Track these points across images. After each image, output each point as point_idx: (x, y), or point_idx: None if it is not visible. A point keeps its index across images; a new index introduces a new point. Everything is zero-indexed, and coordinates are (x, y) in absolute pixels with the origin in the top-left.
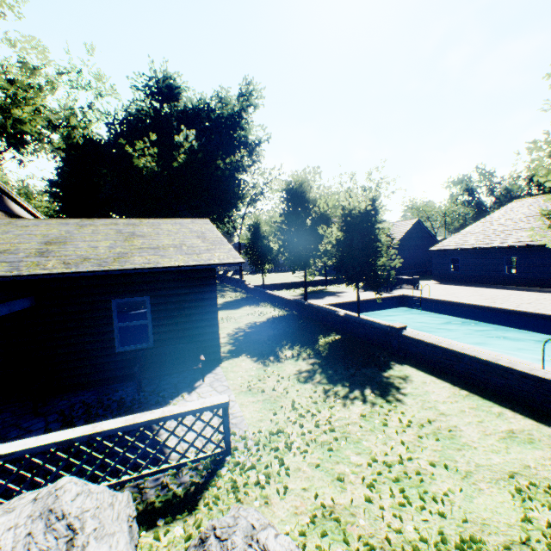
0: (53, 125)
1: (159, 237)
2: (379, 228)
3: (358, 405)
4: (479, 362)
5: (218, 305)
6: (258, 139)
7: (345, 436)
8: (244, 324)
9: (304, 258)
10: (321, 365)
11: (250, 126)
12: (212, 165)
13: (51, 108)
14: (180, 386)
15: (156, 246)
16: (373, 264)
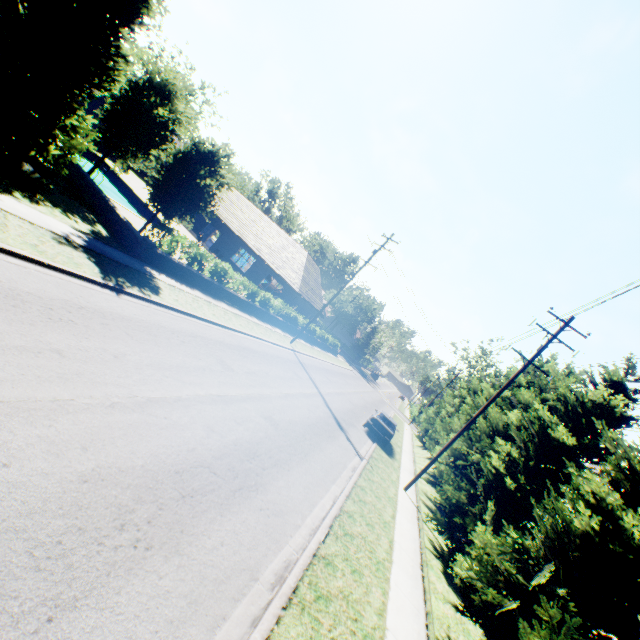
0: None
1: None
2: None
3: None
4: None
5: None
6: None
7: None
8: None
9: None
10: None
11: None
12: None
13: None
14: None
15: None
16: None
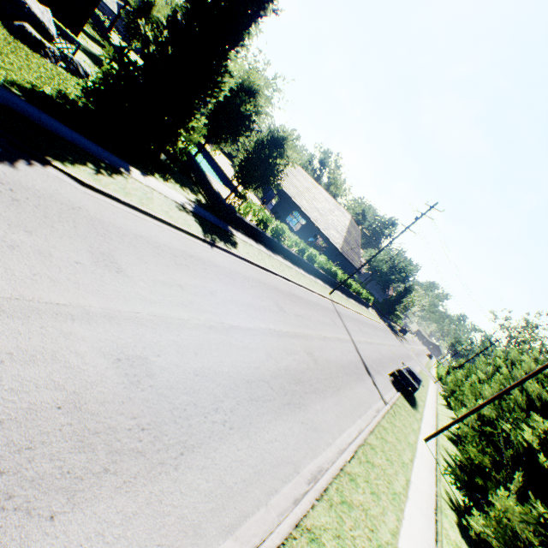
0: None
1: None
2: None
3: None
4: None
5: None
6: None
7: None
8: (93, 50)
9: None
10: None
11: None
12: None
13: None
14: None
15: None
16: None
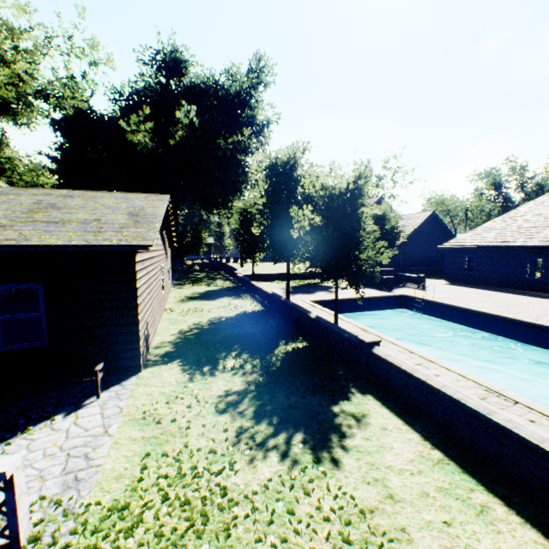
0: (41, 93)
1: (80, 210)
2: (386, 219)
3: (271, 464)
4: (464, 409)
5: (197, 294)
6: (267, 120)
7: (215, 533)
8: (207, 318)
9: (287, 247)
10: (259, 385)
11: (259, 106)
12: (212, 145)
13: (34, 74)
14: (64, 403)
15: (58, 220)
16: (354, 258)
